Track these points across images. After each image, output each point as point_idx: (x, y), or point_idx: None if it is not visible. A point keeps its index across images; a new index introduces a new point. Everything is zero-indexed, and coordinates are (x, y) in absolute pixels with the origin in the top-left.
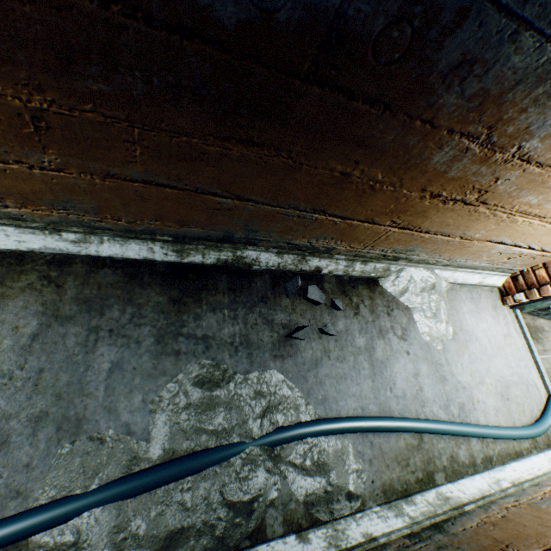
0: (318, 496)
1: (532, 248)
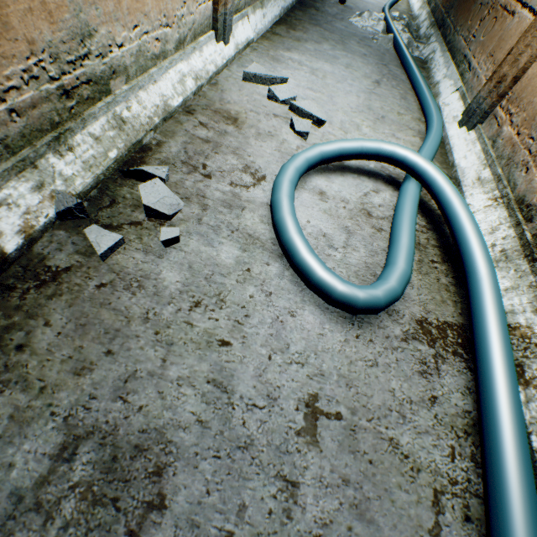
0: (408, 24)
1: None
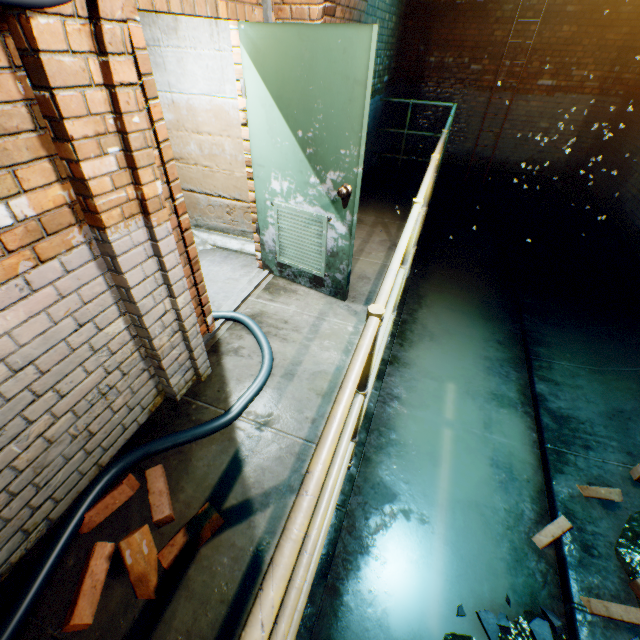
0: None
1: (225, 197)
